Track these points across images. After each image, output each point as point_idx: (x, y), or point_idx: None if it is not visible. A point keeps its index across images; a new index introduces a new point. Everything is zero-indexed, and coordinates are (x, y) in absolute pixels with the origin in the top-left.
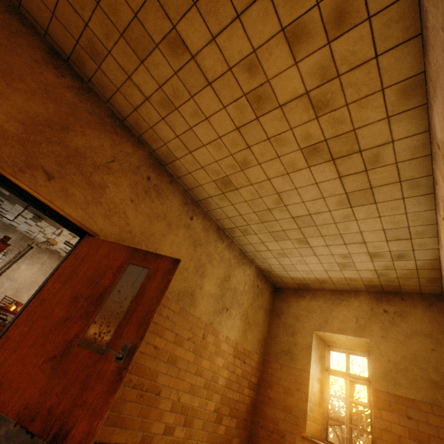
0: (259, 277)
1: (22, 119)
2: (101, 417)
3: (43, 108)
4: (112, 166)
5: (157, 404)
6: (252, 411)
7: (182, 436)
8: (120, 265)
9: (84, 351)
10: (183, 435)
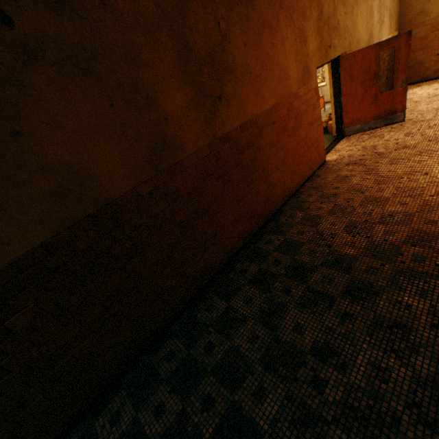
0: None
1: (316, 32)
2: (405, 102)
3: (314, 13)
4: (335, 4)
5: None
6: None
7: None
8: (375, 57)
9: (383, 94)
10: None
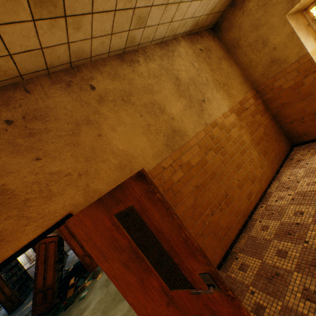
0: (194, 41)
1: None
2: None
3: None
4: None
5: (231, 199)
6: (275, 122)
7: (257, 187)
8: (111, 223)
9: (180, 292)
10: (257, 186)
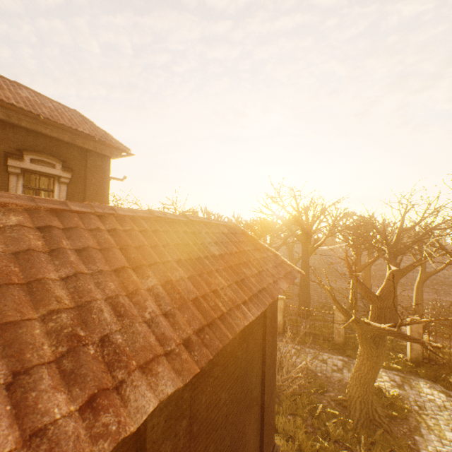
0: None
1: None
2: None
3: None
4: None
5: None
6: None
7: None
8: None
9: None
10: None
